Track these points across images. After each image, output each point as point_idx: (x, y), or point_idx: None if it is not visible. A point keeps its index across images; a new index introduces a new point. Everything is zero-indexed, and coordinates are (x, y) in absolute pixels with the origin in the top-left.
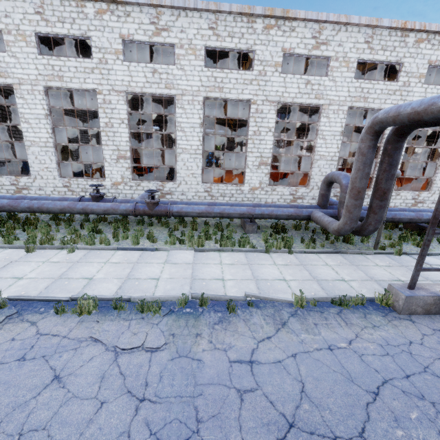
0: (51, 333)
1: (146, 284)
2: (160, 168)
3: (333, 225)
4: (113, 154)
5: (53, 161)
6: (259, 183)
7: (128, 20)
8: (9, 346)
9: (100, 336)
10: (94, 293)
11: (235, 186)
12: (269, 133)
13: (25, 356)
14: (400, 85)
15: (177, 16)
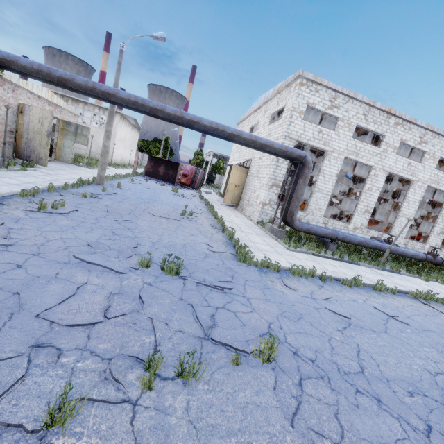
0: None
1: None
2: (346, 215)
3: None
4: (363, 208)
5: (326, 204)
6: (435, 245)
7: (409, 132)
8: None
9: None
10: None
11: (421, 244)
12: None
13: None
14: None
15: (434, 137)
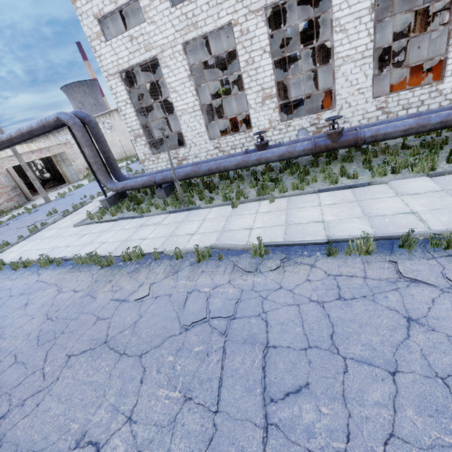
0: (344, 274)
1: (403, 220)
2: (298, 102)
3: None
4: (257, 97)
5: (202, 124)
6: None
7: None
8: (313, 287)
9: (417, 276)
10: (347, 234)
11: (427, 88)
12: None
13: (341, 296)
14: None
15: None
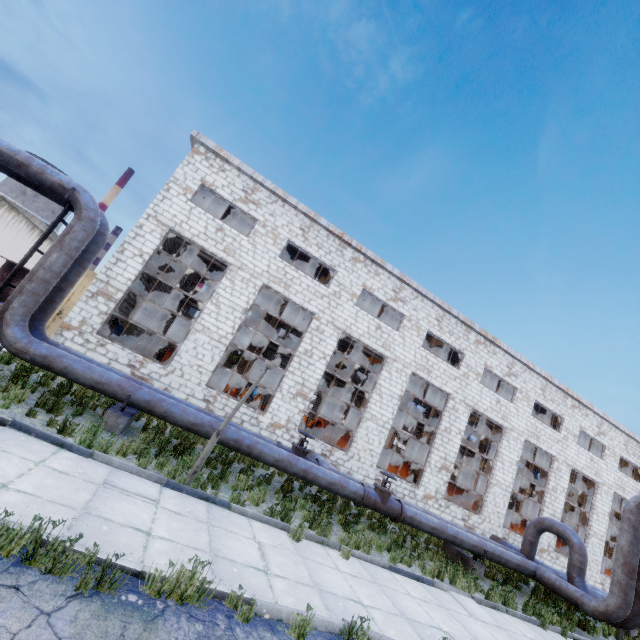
0: None
1: None
2: None
3: (594, 603)
4: (294, 386)
5: (215, 361)
6: (435, 491)
7: (376, 278)
8: None
9: None
10: None
11: (410, 485)
12: (458, 435)
13: None
14: (562, 437)
15: (415, 297)
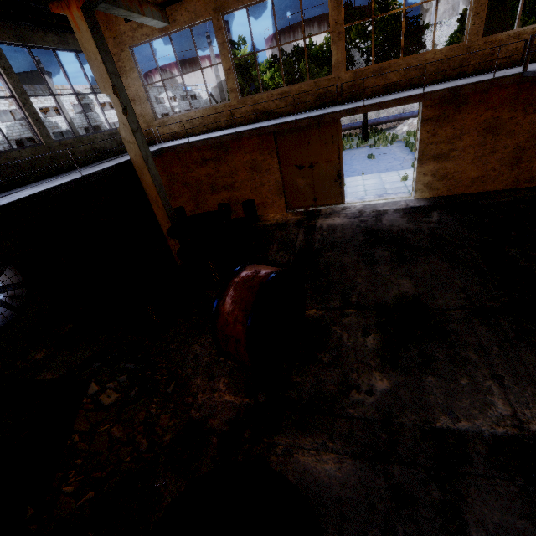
0: None
1: None
2: None
3: None
4: None
5: None
6: None
7: None
8: None
9: None
10: None
11: None
12: None
13: None
14: None
15: None
